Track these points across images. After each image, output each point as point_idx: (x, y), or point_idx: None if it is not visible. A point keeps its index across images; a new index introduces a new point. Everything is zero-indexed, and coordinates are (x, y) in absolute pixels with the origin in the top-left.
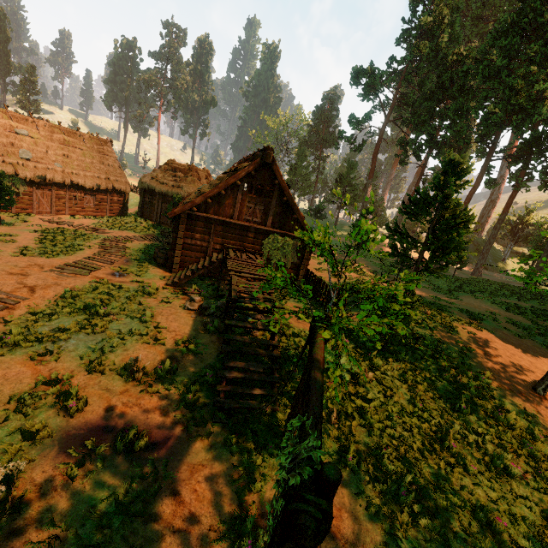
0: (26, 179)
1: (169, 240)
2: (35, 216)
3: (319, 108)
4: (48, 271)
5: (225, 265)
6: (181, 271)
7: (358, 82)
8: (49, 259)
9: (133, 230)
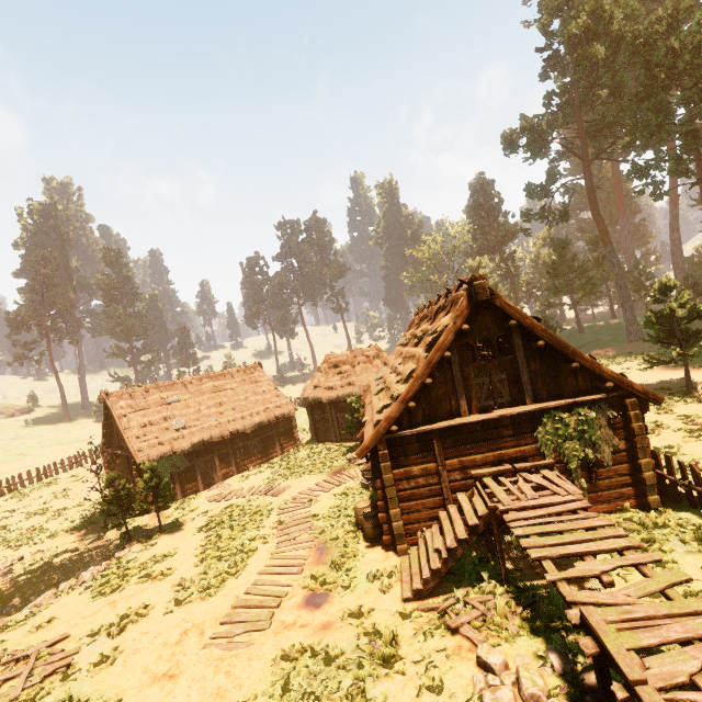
0: (184, 452)
1: (365, 474)
2: (201, 495)
3: (473, 206)
4: (209, 639)
5: (499, 524)
6: (412, 548)
7: (515, 147)
8: (211, 598)
9: (313, 473)
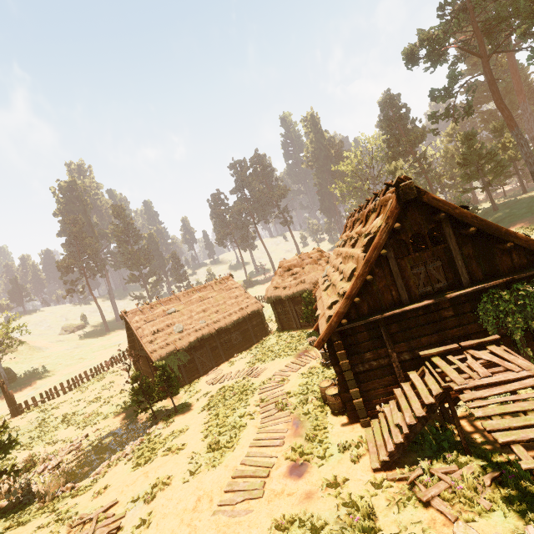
0: (185, 349)
1: (324, 355)
2: (202, 380)
3: (384, 120)
4: (217, 506)
5: (455, 401)
6: (374, 421)
7: (416, 60)
8: (216, 469)
9: (282, 356)
